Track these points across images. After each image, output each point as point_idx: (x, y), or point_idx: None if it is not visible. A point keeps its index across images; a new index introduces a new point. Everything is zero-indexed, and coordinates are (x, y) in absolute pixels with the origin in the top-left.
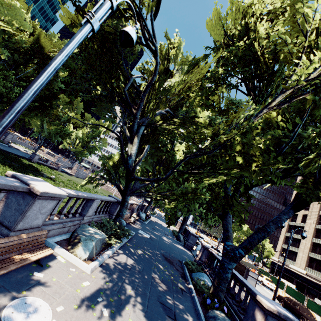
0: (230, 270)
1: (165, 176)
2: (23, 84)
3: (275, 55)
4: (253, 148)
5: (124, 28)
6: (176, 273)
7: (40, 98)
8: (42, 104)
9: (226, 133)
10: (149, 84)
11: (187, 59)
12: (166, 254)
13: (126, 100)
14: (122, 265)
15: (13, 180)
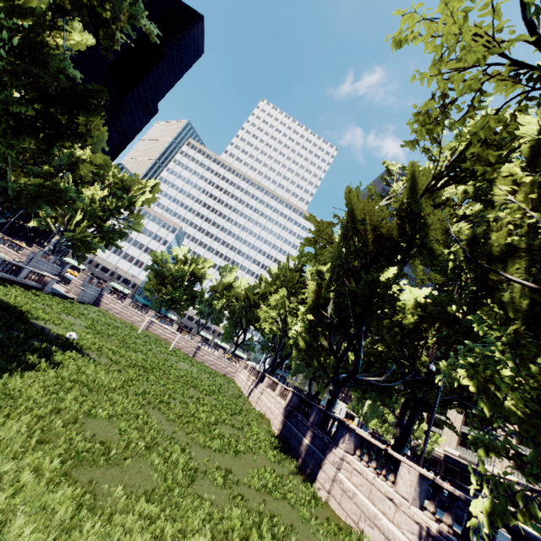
0: None
1: None
2: (6, 24)
3: None
4: None
5: None
6: None
7: (44, 92)
8: (51, 113)
9: None
10: None
11: None
12: None
13: None
14: None
15: None
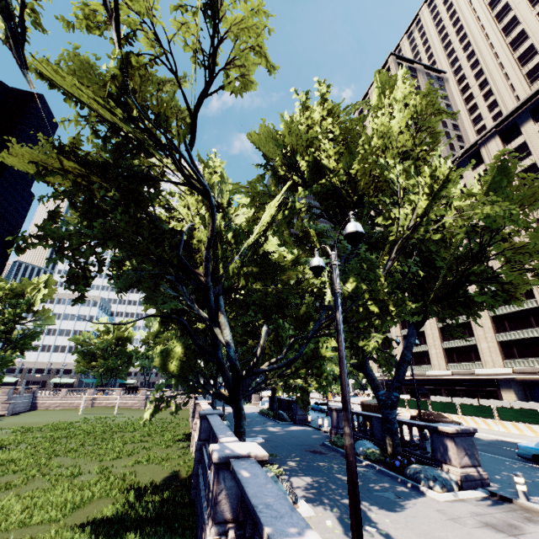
0: (395, 418)
1: (298, 354)
2: None
3: (352, 186)
4: (379, 292)
5: (317, 262)
6: (340, 460)
7: None
8: None
9: (341, 278)
10: (211, 236)
11: (240, 187)
12: (304, 447)
13: (187, 268)
14: (309, 488)
15: (241, 461)
